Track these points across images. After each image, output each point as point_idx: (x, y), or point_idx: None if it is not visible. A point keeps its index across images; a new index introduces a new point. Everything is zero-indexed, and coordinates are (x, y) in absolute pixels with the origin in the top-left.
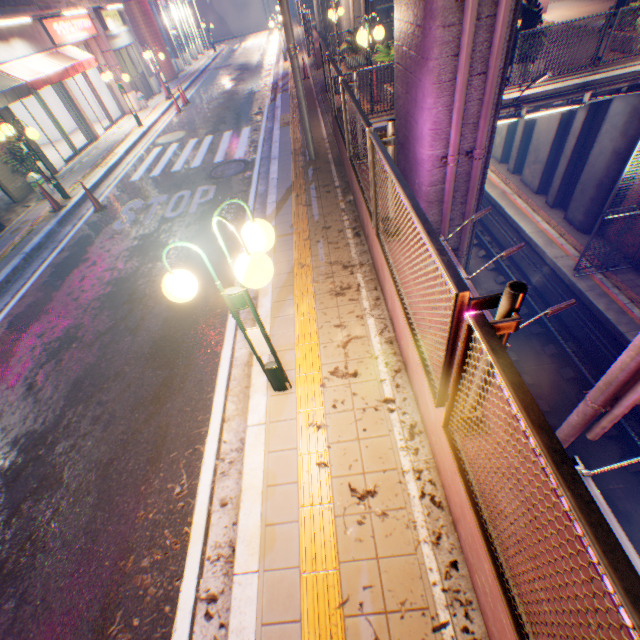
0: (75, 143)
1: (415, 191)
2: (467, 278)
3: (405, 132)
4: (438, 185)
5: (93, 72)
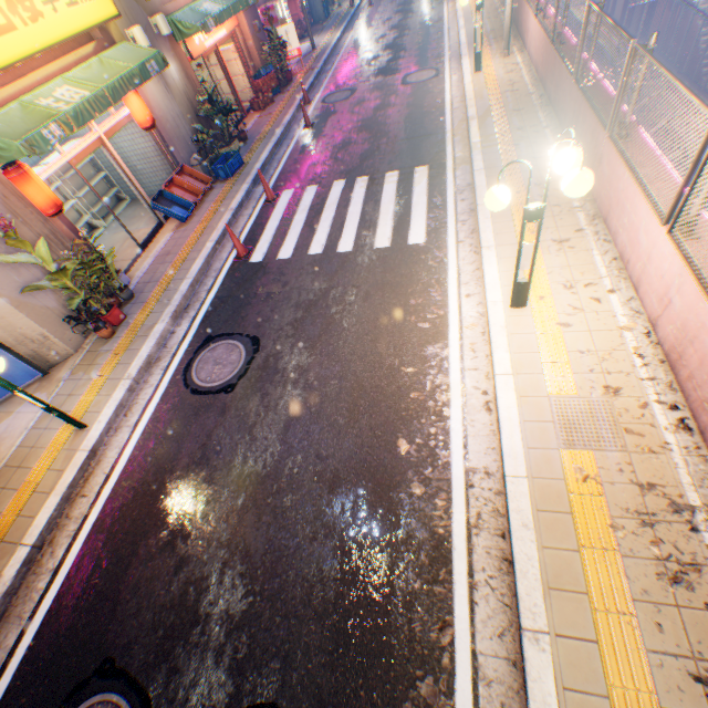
0: None
1: None
2: None
3: None
4: None
5: None
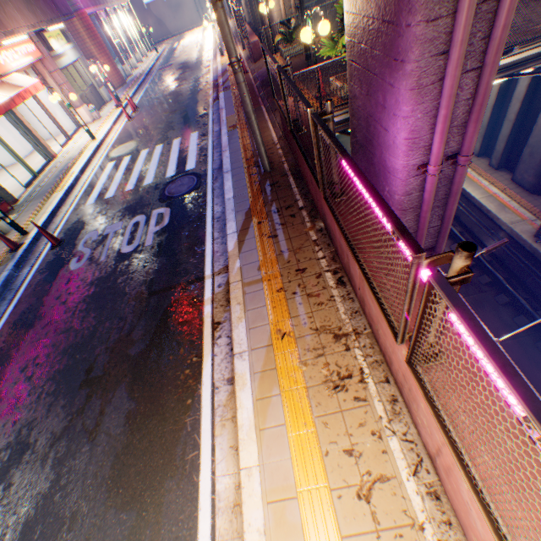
0: (35, 163)
1: (384, 197)
2: (496, 341)
3: (367, 134)
4: (413, 192)
5: (44, 92)
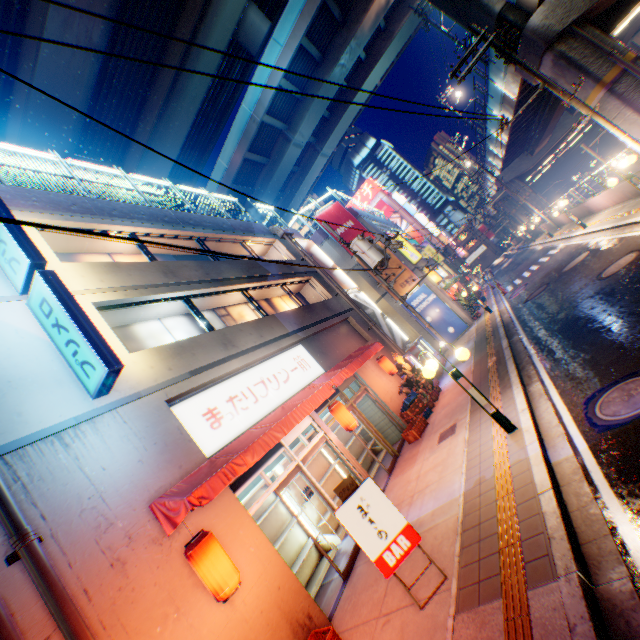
0: None
1: None
2: None
3: None
4: None
5: None
